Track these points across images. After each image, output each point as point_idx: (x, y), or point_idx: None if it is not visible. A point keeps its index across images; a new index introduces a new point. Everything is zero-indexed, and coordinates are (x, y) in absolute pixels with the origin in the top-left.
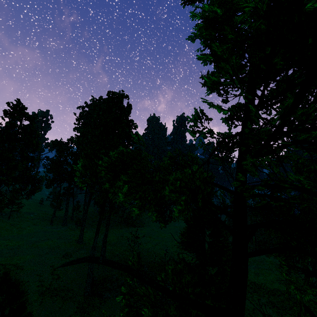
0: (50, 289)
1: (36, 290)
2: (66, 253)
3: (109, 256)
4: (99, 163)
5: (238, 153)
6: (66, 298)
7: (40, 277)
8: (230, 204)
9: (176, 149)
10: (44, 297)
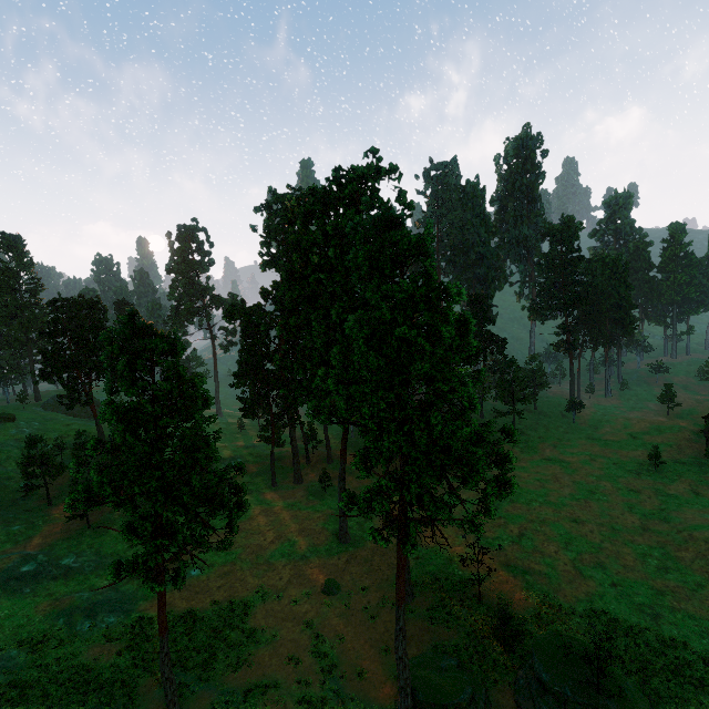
0: None
1: None
2: (327, 585)
3: (418, 583)
4: None
5: None
6: None
7: (297, 667)
8: None
9: None
10: None
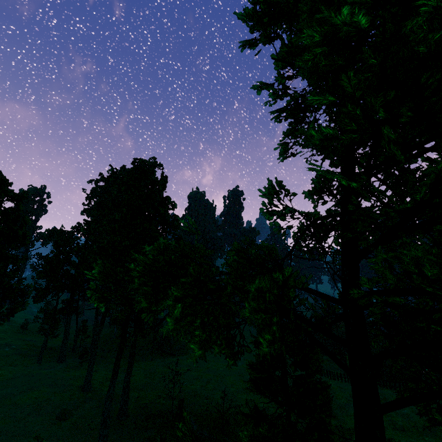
0: None
1: None
2: (62, 411)
3: (133, 410)
4: (132, 268)
5: (342, 242)
6: None
7: None
8: (325, 317)
9: (247, 239)
10: None
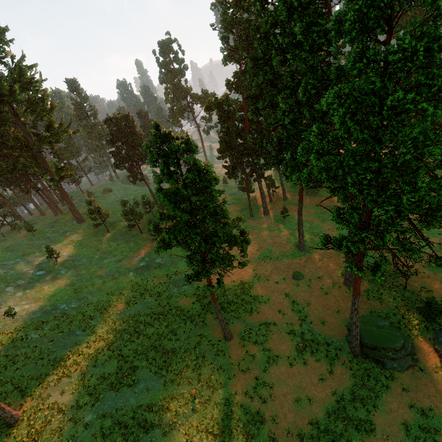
0: (305, 339)
1: (290, 340)
2: (295, 275)
3: None
4: None
5: None
6: (331, 357)
7: (284, 316)
8: None
9: None
10: (304, 352)
